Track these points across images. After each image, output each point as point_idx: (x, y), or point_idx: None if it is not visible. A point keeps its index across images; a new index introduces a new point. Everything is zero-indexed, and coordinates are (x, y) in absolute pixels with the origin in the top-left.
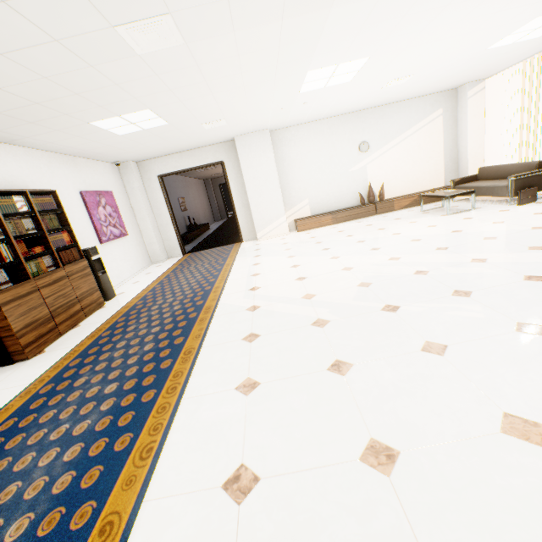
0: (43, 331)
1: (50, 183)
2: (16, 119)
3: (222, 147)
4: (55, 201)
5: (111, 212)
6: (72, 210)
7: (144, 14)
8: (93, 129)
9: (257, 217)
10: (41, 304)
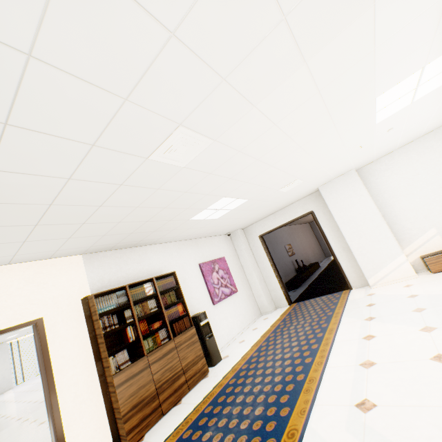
0: (147, 411)
1: (177, 263)
2: (144, 232)
3: (308, 199)
4: (175, 279)
5: (222, 275)
6: (192, 280)
7: (161, 137)
8: (195, 222)
9: (362, 260)
10: (149, 381)
